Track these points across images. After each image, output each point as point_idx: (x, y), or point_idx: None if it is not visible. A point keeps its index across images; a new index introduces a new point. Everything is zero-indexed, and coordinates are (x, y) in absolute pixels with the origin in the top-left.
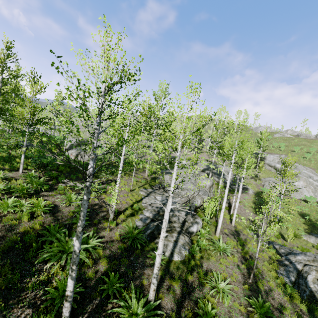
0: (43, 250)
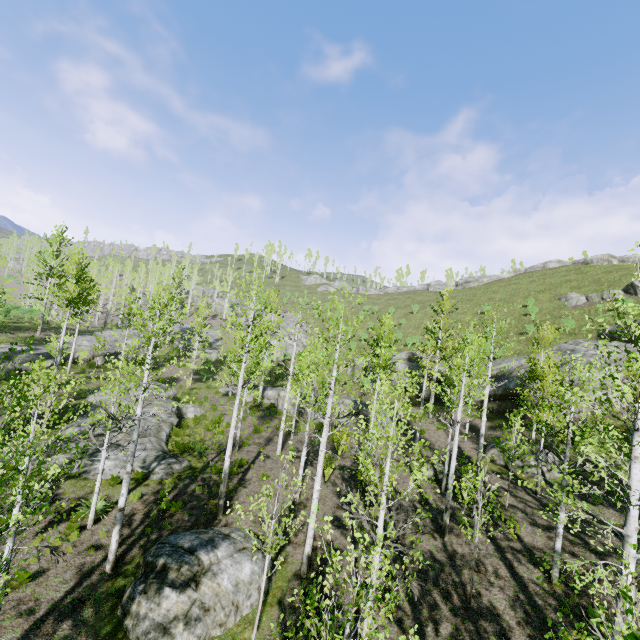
0: None
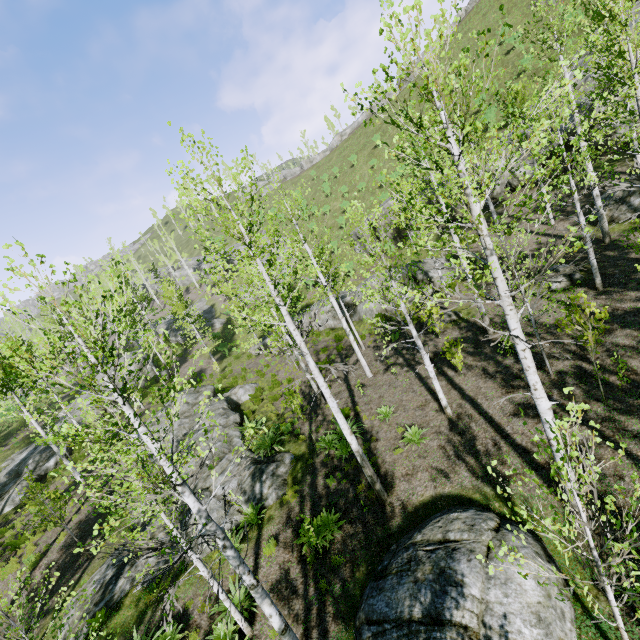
0: None
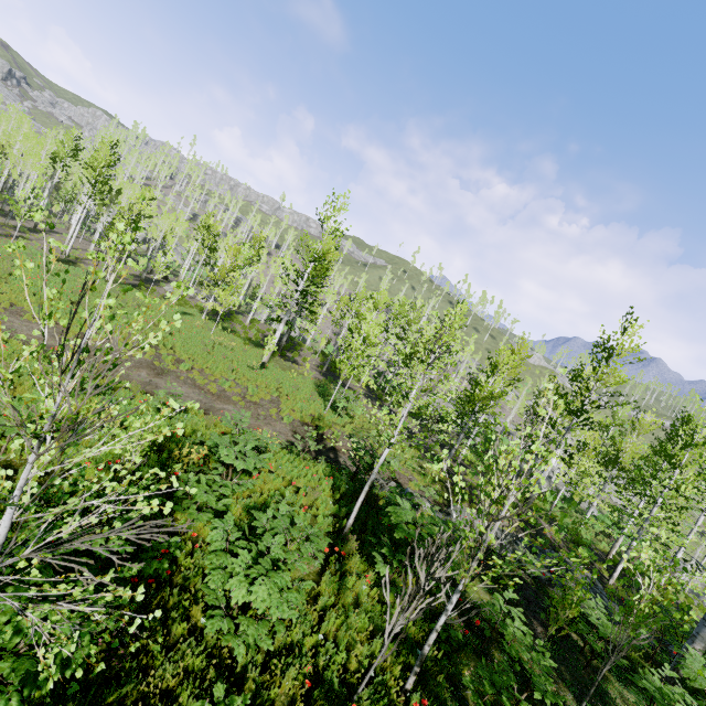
0: None
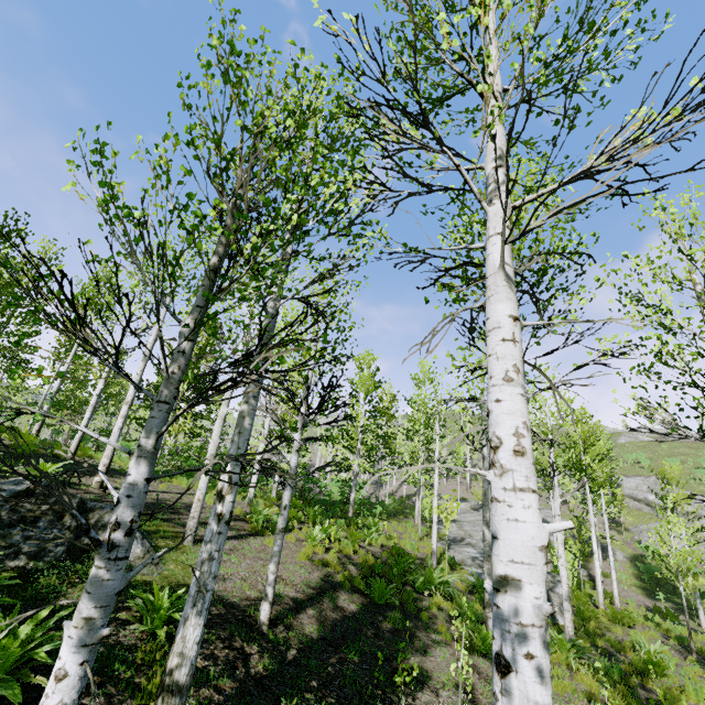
0: (409, 577)
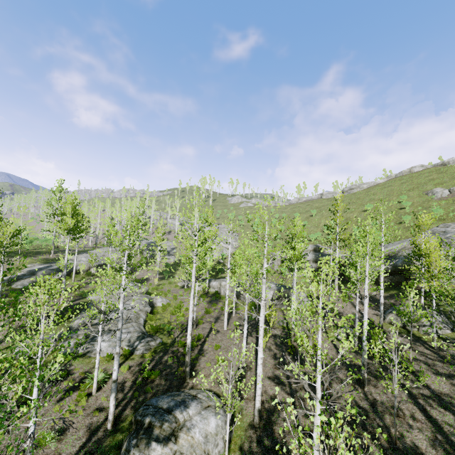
0: None
